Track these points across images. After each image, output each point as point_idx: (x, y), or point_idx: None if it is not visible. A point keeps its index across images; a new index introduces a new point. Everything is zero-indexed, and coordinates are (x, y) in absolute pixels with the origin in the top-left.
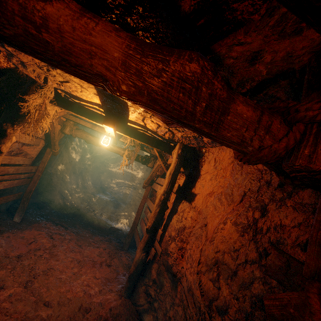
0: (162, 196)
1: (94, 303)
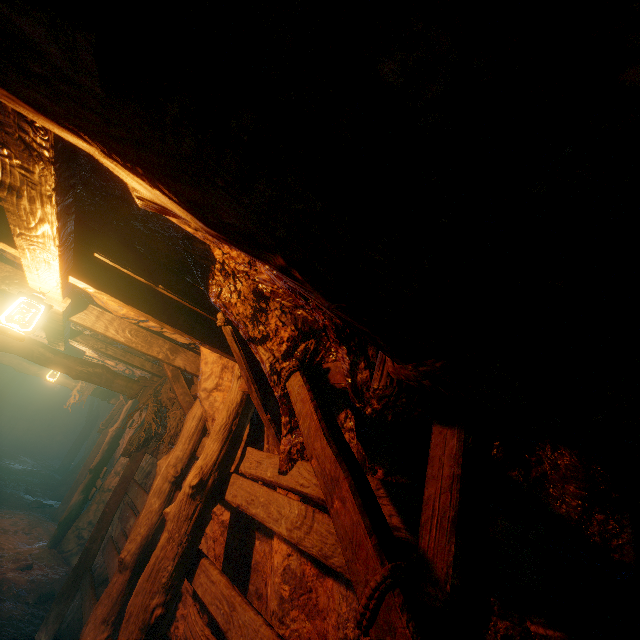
0: (114, 433)
1: (9, 553)
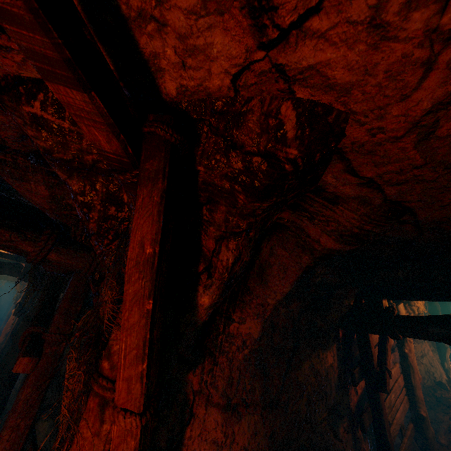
0: None
1: None
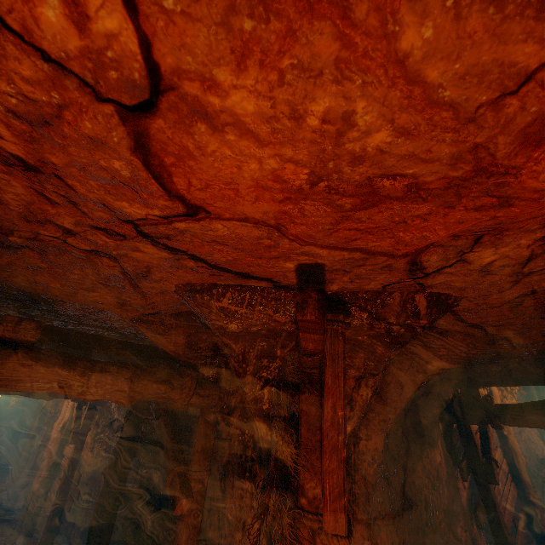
0: (41, 416)
1: None
